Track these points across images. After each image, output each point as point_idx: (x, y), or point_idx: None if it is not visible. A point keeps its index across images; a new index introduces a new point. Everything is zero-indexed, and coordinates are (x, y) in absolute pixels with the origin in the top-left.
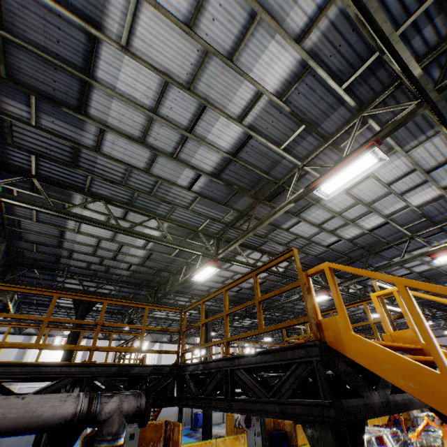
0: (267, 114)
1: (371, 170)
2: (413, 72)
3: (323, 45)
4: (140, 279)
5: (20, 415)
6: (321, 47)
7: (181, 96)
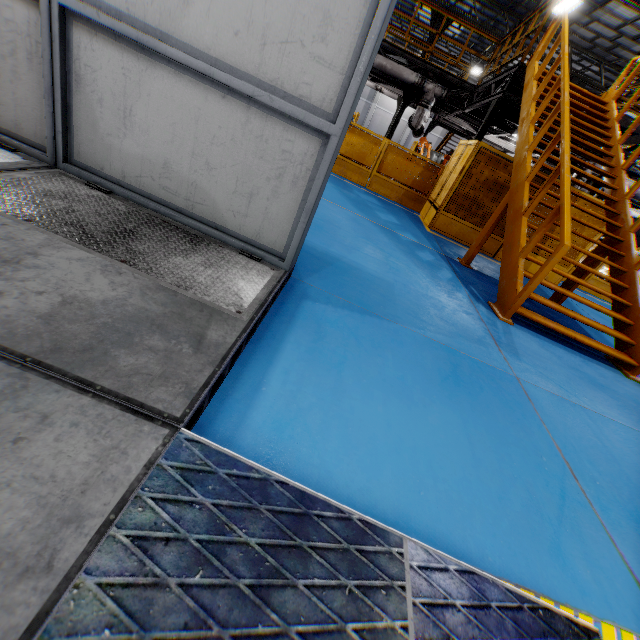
0: None
1: None
2: None
3: None
4: None
5: (396, 72)
6: None
7: None
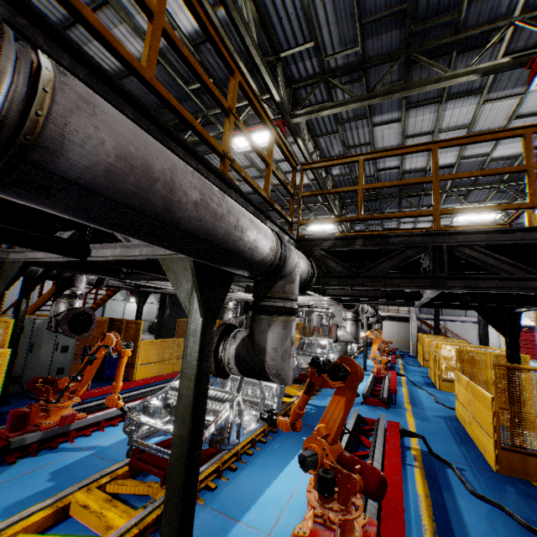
0: None
1: None
2: None
3: None
4: None
5: (223, 214)
6: None
7: None
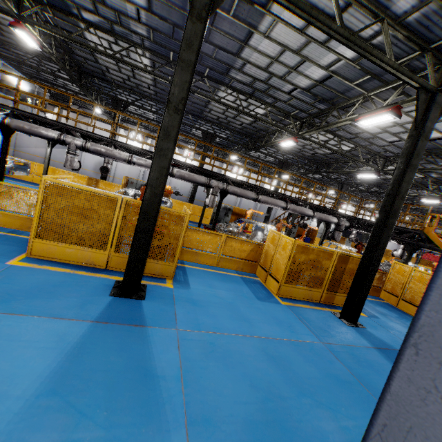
0: None
1: None
2: None
3: None
4: (314, 158)
5: (327, 219)
6: None
7: None
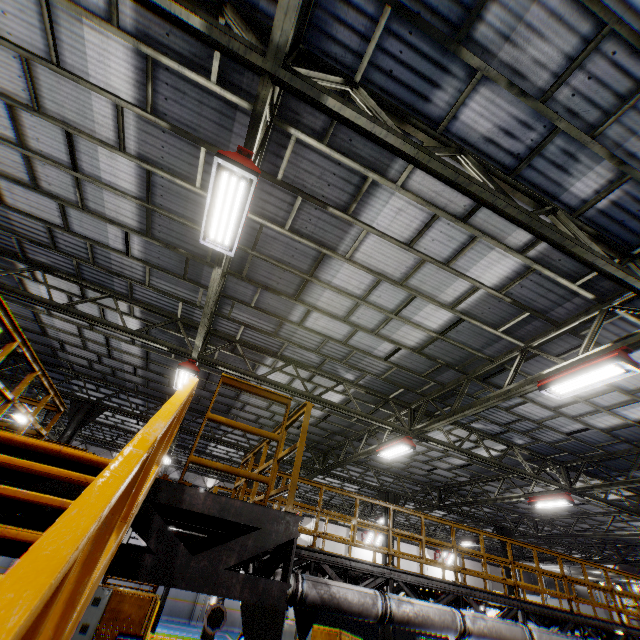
0: (149, 136)
1: (250, 200)
2: (191, 24)
3: (147, 21)
4: (159, 390)
5: None
6: (148, 25)
7: (38, 121)
